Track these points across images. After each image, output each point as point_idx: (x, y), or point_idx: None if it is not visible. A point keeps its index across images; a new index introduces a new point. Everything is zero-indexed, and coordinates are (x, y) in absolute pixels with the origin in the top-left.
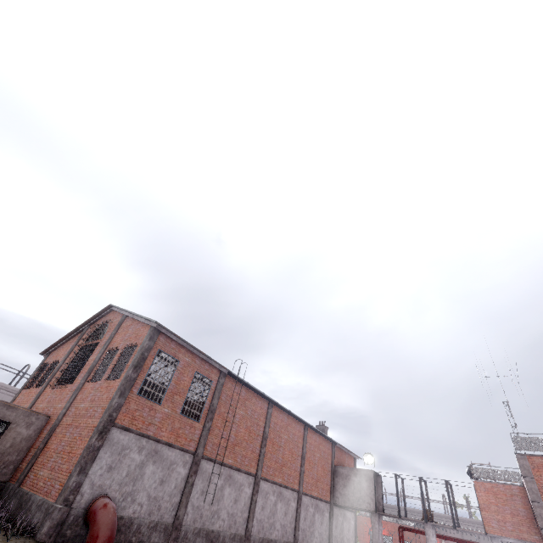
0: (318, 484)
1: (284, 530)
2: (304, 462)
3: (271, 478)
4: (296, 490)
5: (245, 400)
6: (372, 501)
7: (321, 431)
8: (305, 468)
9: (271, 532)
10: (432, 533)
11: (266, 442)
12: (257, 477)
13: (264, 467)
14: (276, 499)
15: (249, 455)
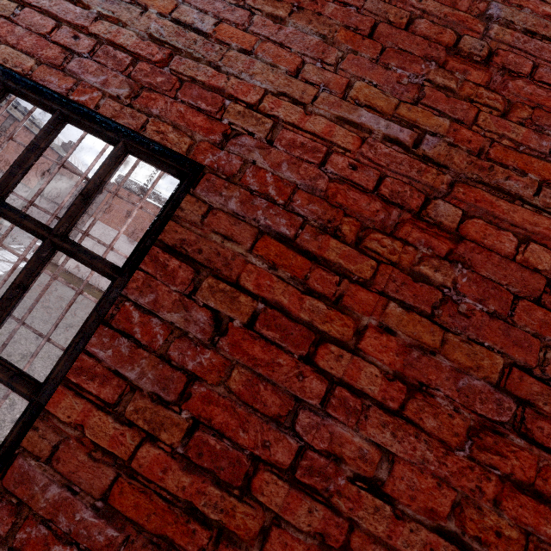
0: None
1: None
2: None
3: None
4: None
5: None
6: (68, 202)
7: (35, 132)
8: None
9: None
10: None
11: None
12: None
13: None
14: None
15: None
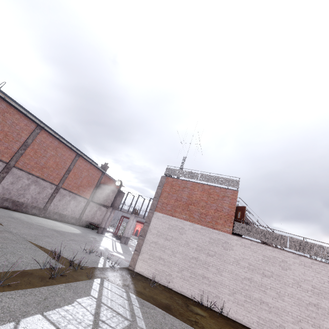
0: (80, 188)
1: (35, 200)
2: (68, 173)
3: (28, 170)
4: (55, 184)
5: (5, 112)
6: (111, 202)
7: (90, 161)
8: (70, 176)
9: (20, 198)
10: (133, 219)
11: (27, 148)
12: (9, 164)
13: (20, 161)
14: (30, 183)
15: (2, 149)
